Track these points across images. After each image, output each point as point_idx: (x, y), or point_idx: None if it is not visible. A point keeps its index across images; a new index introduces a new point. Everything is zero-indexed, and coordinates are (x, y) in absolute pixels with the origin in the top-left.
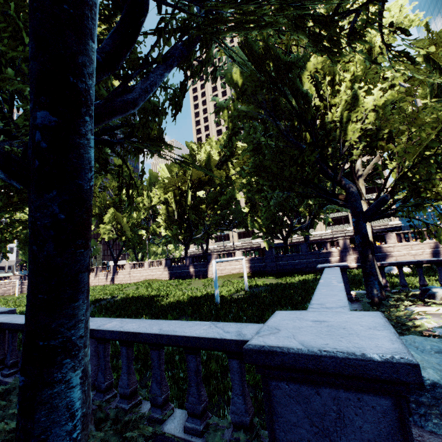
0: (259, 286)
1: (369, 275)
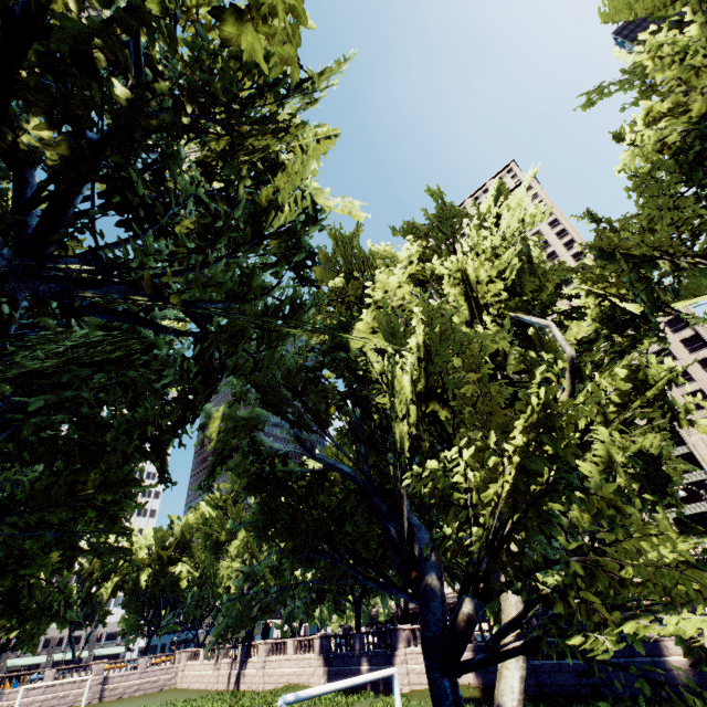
0: None
1: None
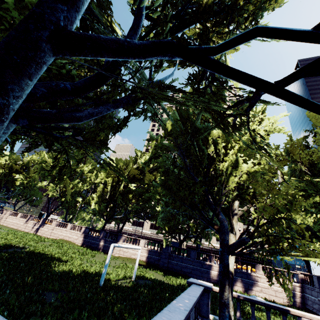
0: (145, 279)
1: (223, 306)
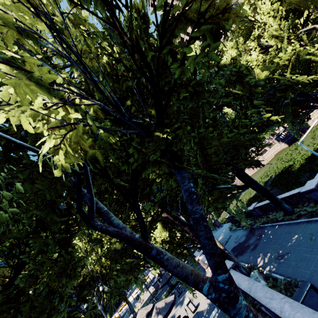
0: None
1: None
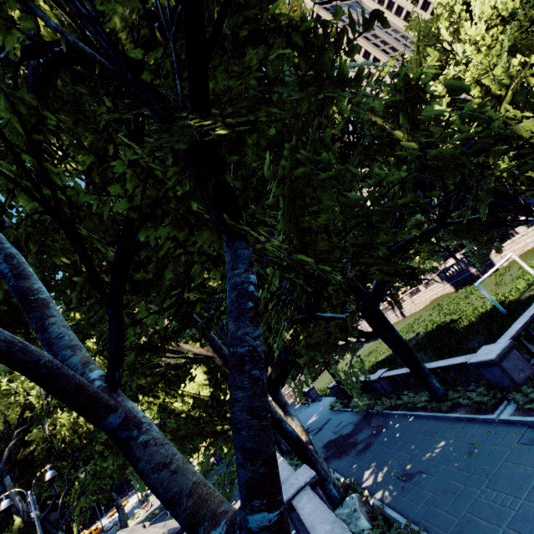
0: None
1: None
